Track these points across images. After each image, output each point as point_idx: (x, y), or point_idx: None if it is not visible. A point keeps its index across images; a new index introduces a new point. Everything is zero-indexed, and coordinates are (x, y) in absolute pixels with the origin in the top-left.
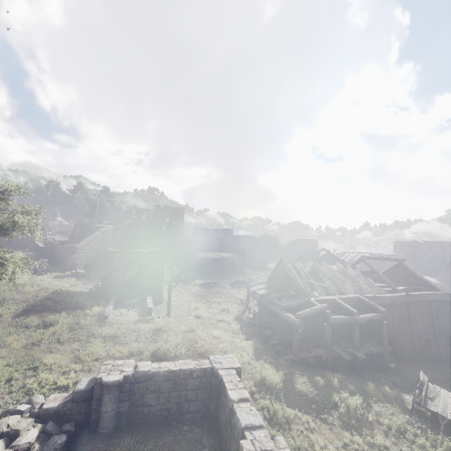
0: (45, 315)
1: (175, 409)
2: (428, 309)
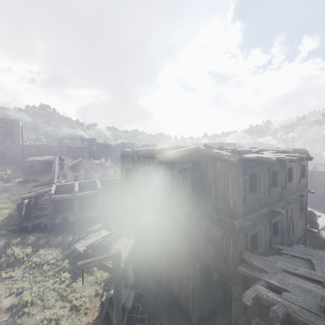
0: None
1: None
2: None
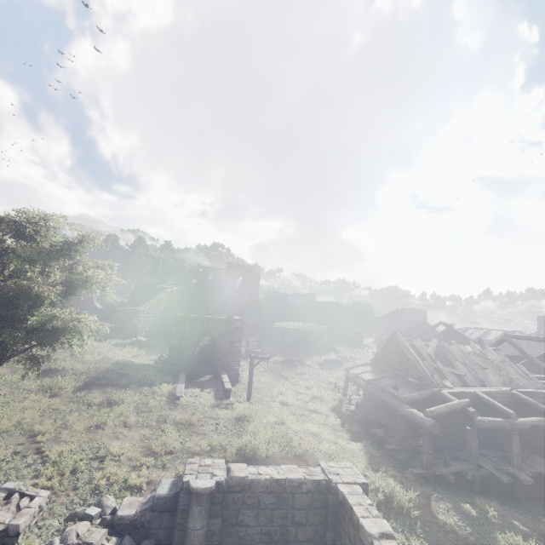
0: (108, 391)
1: (279, 534)
2: None
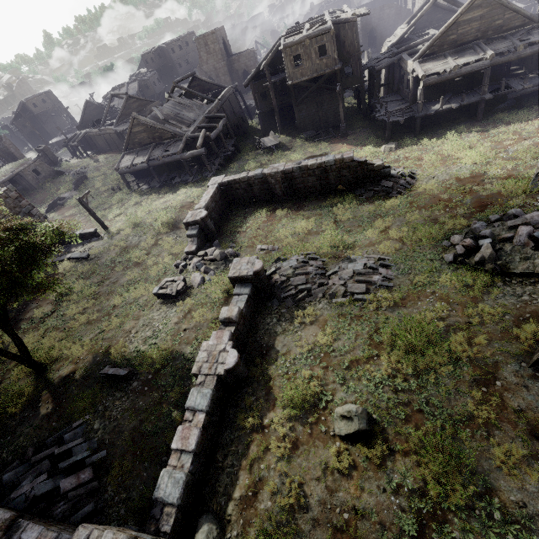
0: (37, 305)
1: (221, 212)
2: (229, 104)
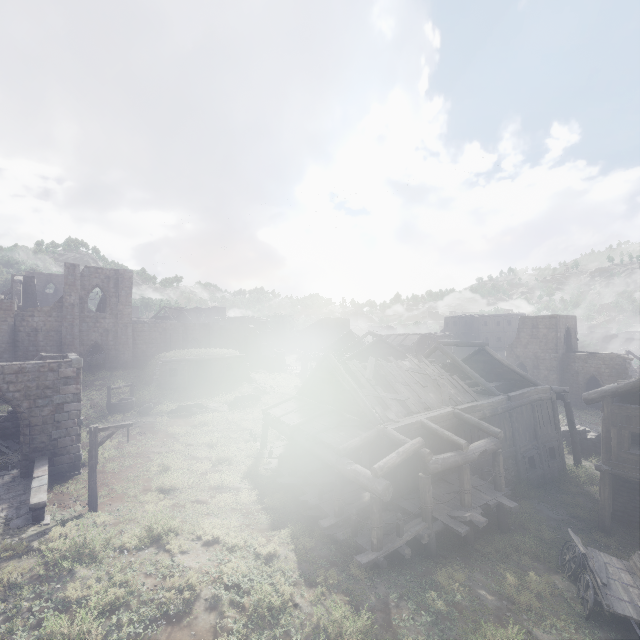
0: None
1: None
2: (530, 414)
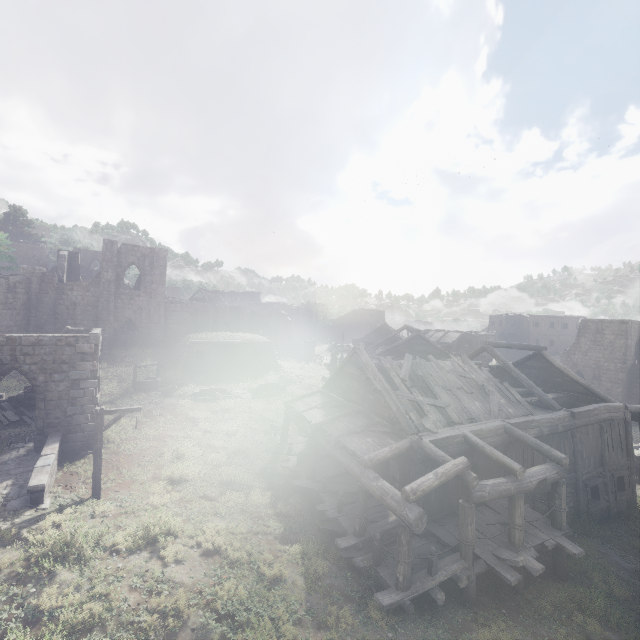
0: None
1: None
2: (597, 435)
